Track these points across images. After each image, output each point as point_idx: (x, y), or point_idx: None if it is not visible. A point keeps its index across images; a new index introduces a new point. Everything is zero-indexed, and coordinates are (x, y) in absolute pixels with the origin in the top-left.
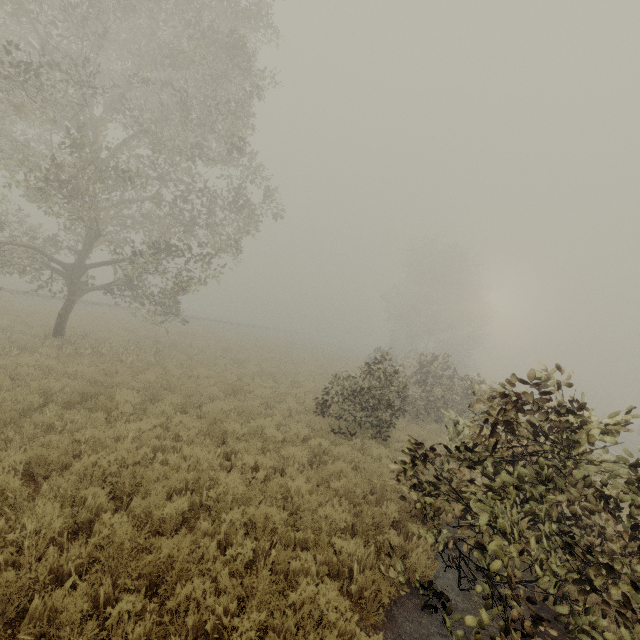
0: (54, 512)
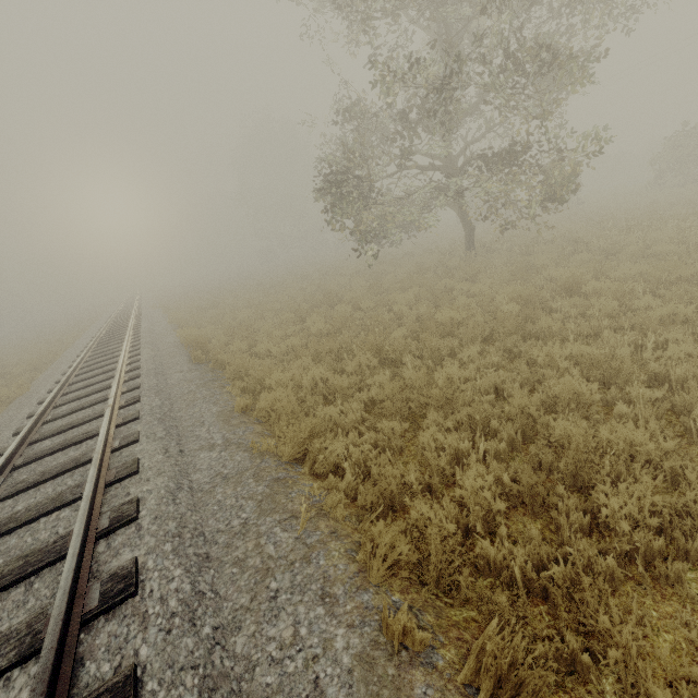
0: None
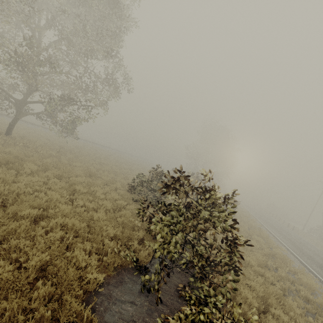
0: None
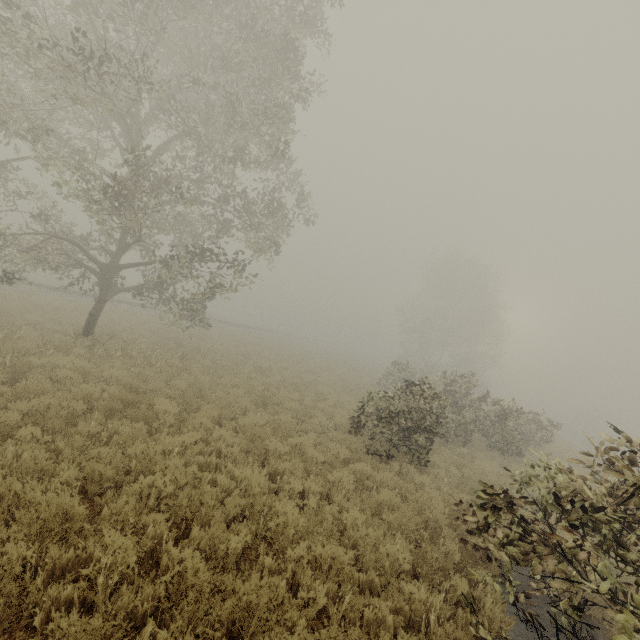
0: (127, 545)
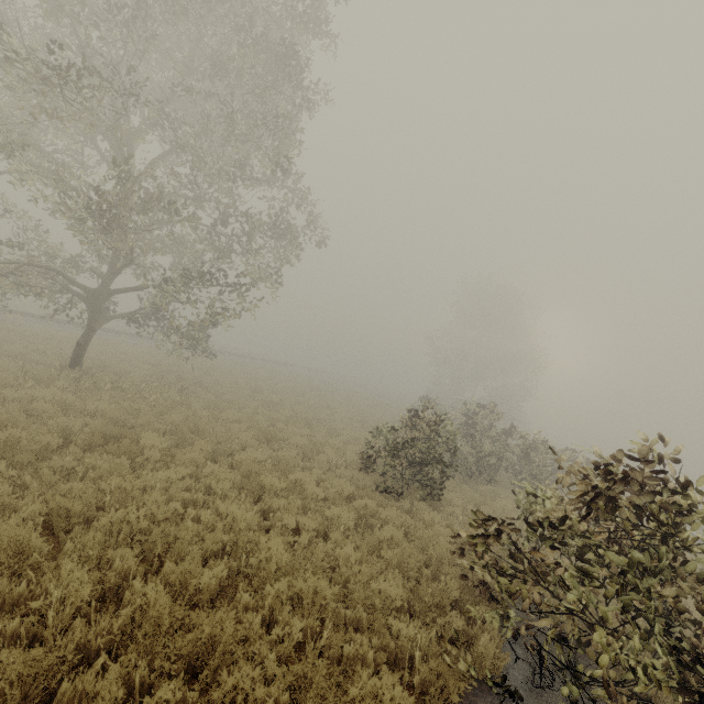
0: (83, 577)
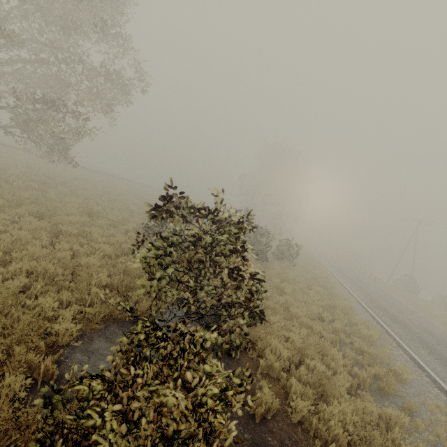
0: None
